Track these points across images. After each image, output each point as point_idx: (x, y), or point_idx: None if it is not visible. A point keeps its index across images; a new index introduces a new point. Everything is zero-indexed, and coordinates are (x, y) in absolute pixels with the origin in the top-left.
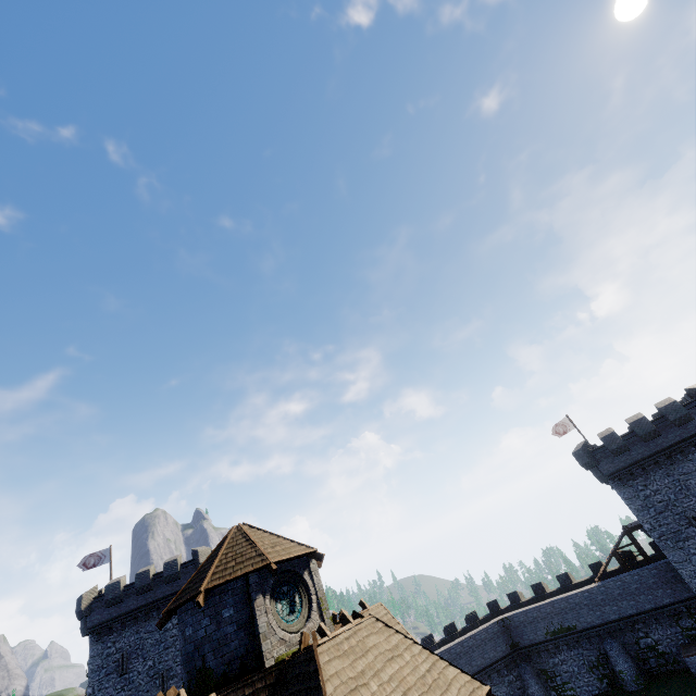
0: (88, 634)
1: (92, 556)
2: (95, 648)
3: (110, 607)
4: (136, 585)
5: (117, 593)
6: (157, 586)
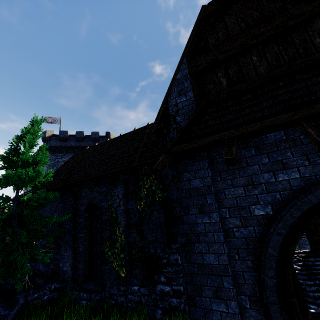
0: (48, 149)
1: (50, 118)
2: (51, 156)
3: (61, 141)
4: (76, 136)
5: (66, 135)
6: (86, 140)
